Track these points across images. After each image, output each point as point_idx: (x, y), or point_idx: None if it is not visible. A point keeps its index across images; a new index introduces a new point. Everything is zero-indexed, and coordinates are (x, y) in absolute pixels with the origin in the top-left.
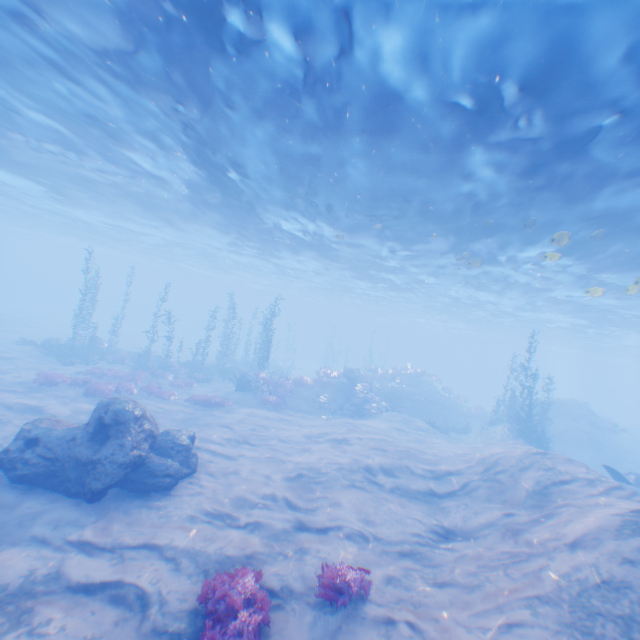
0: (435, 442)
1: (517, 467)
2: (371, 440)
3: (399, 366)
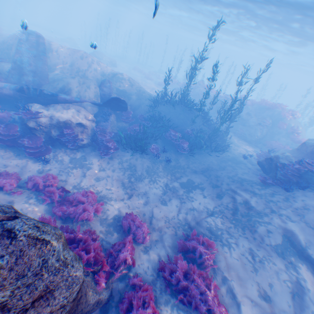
0: None
1: None
2: None
3: (261, 99)
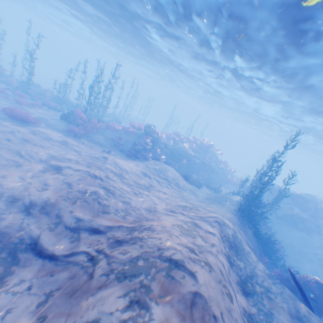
0: (157, 193)
1: (118, 273)
2: (77, 175)
3: (197, 138)
